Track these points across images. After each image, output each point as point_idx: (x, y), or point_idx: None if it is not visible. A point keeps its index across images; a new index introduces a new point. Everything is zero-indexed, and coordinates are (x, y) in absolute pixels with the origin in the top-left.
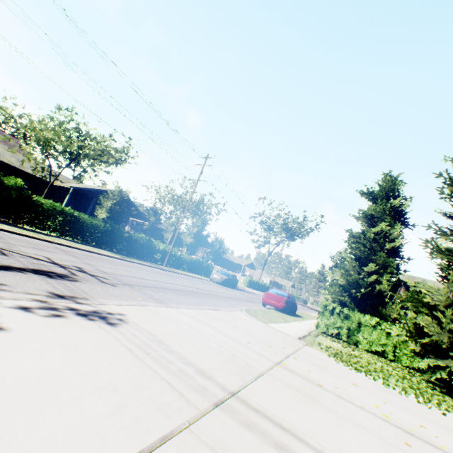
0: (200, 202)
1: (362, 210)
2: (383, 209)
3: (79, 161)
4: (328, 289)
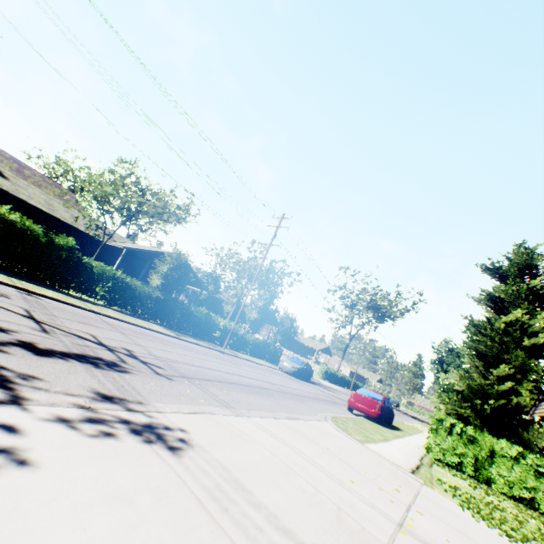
0: (270, 270)
1: (485, 291)
2: (517, 291)
3: (137, 218)
4: (440, 396)
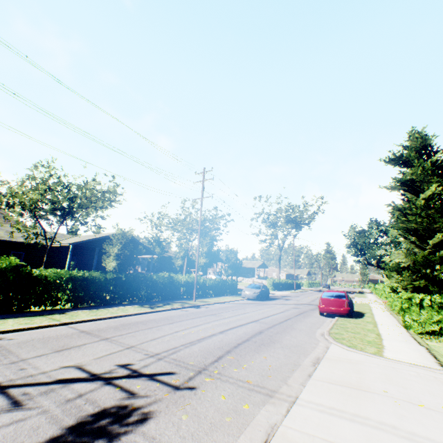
0: (207, 219)
1: (395, 178)
2: (424, 170)
3: (73, 214)
4: (390, 276)
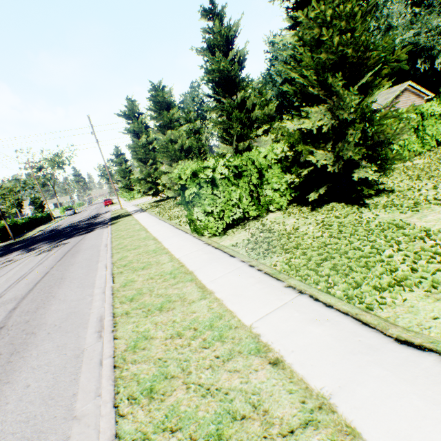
0: (27, 184)
1: (115, 161)
2: (121, 159)
3: None
4: (120, 190)
